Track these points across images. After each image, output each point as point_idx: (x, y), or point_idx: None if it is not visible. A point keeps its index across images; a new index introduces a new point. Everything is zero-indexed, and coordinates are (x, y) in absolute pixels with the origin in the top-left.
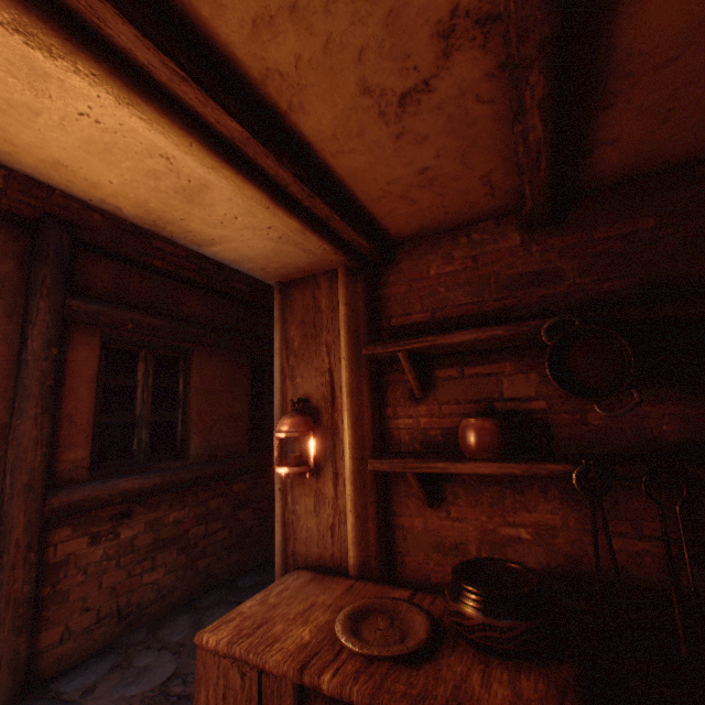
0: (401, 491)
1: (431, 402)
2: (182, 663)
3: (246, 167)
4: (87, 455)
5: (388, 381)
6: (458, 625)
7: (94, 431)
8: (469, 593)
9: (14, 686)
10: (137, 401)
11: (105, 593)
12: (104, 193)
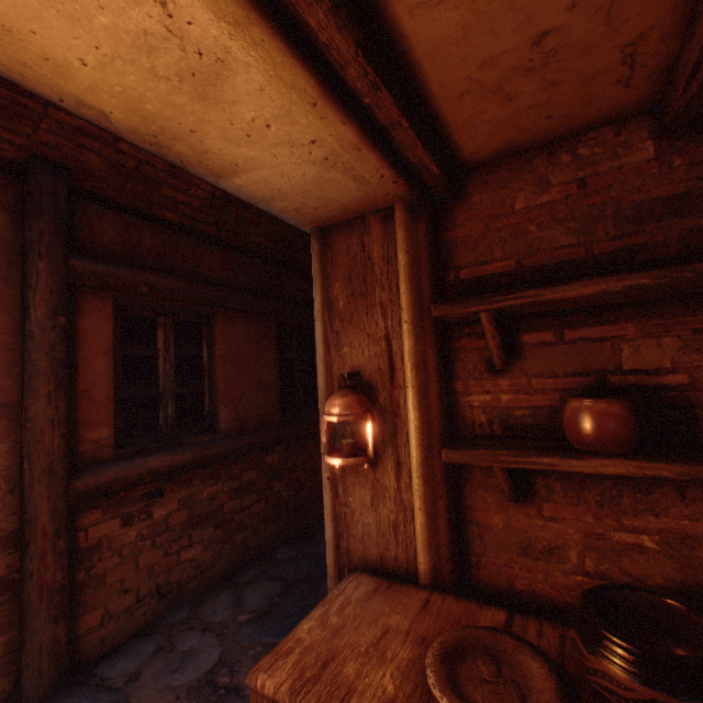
0: (475, 482)
1: (516, 375)
2: (227, 648)
3: (284, 28)
4: (110, 433)
5: (456, 349)
6: (605, 690)
7: (115, 407)
8: (623, 650)
9: (57, 673)
10: (159, 372)
11: (142, 573)
12: (77, 86)
